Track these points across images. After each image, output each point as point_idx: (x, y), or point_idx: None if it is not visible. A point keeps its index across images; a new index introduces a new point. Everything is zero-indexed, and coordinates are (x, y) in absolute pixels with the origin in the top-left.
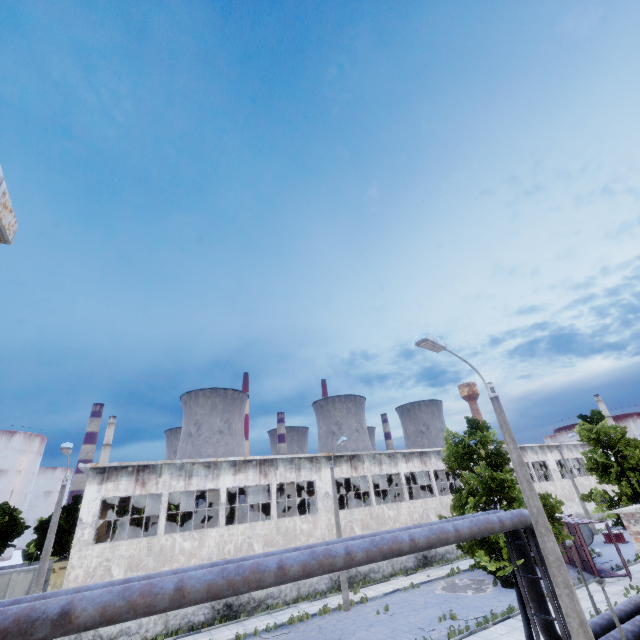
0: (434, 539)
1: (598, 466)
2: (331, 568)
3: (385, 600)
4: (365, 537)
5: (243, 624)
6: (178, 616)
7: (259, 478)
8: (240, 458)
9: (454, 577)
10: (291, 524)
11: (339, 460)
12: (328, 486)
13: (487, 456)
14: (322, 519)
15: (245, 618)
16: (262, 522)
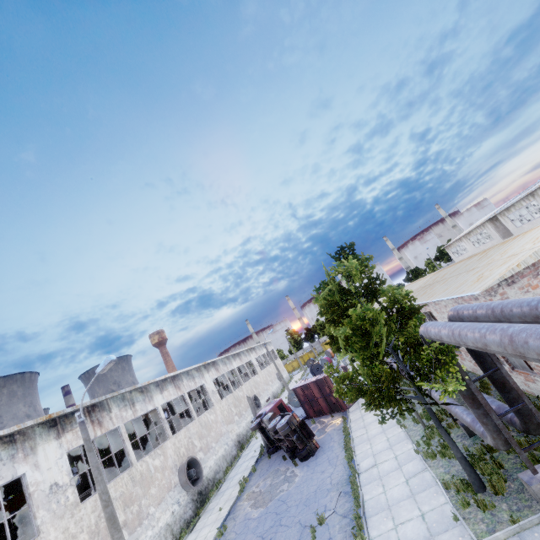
0: None
1: None
2: None
3: None
4: None
5: None
6: None
7: None
8: None
9: (247, 489)
10: None
11: (70, 420)
12: (55, 472)
13: (369, 283)
14: (50, 539)
15: None
16: None
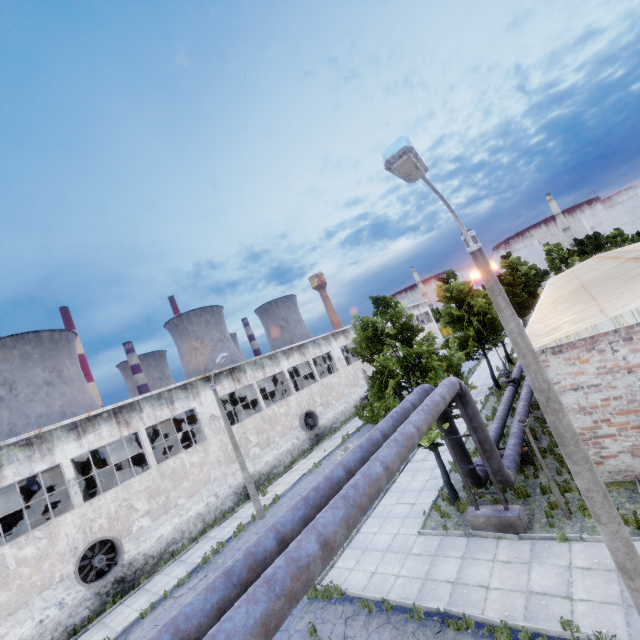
0: (404, 453)
1: (453, 319)
2: (308, 588)
3: (296, 490)
4: (321, 488)
5: (146, 590)
6: (46, 633)
7: (119, 431)
8: (80, 417)
9: (346, 443)
10: (178, 463)
11: (218, 378)
12: (212, 408)
13: (399, 333)
14: (213, 443)
15: (147, 581)
16: (139, 477)
